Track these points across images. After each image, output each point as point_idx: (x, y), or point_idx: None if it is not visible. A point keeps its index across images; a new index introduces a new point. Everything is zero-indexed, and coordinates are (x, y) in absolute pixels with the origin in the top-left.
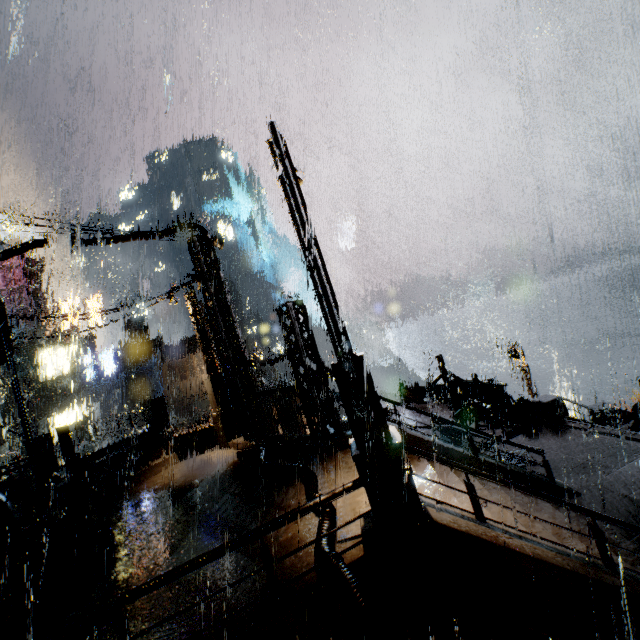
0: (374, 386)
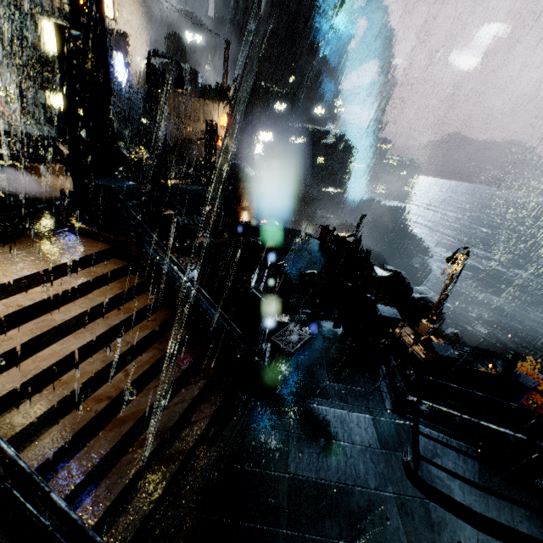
0: None
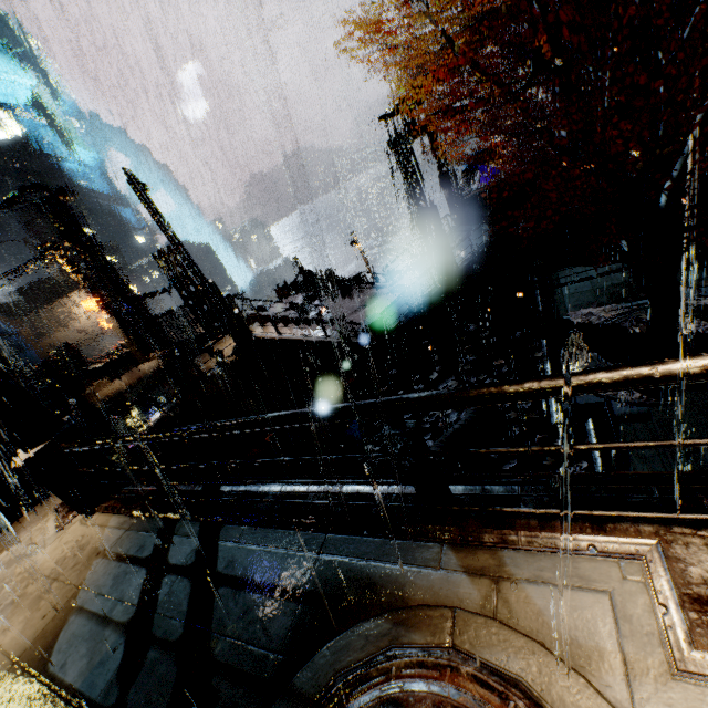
0: (221, 294)
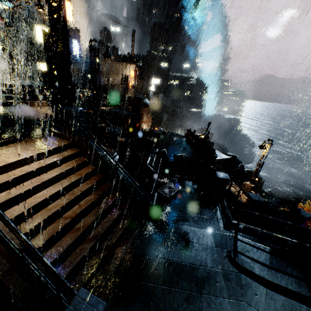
0: None
